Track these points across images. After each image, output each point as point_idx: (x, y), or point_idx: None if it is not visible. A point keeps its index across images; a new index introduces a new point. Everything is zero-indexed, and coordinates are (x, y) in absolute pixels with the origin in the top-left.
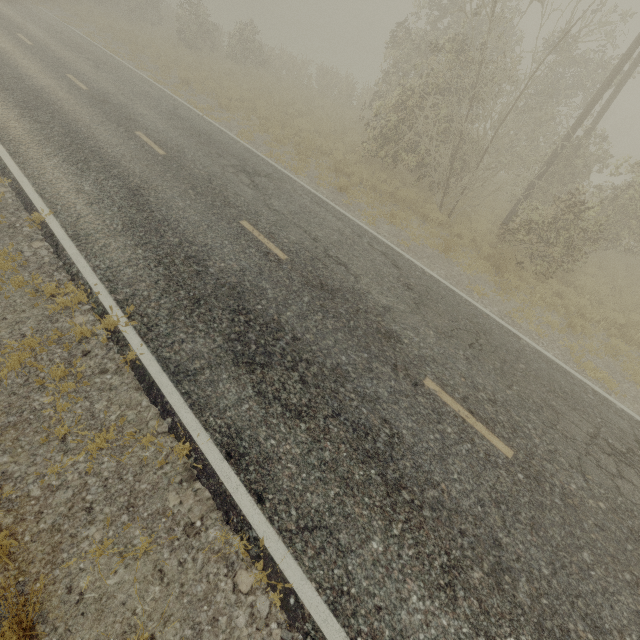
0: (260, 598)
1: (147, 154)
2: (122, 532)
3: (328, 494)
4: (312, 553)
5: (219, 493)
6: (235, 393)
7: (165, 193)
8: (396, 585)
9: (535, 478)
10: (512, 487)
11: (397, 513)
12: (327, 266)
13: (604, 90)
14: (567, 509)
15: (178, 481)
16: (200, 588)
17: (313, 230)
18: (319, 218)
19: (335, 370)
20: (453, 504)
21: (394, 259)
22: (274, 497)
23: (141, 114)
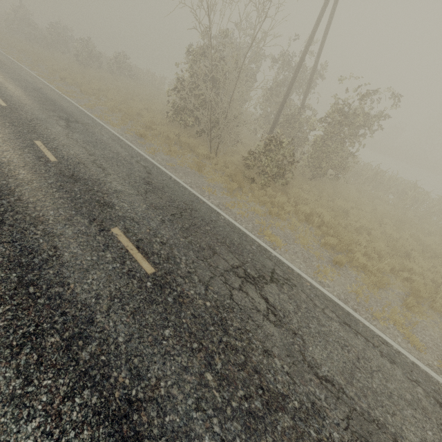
0: None
1: None
2: None
3: None
4: None
5: None
6: None
7: None
8: None
9: (161, 286)
10: (135, 289)
11: (13, 300)
12: (87, 167)
13: (294, 78)
14: (174, 304)
15: None
16: None
17: (94, 150)
18: (106, 146)
19: (37, 218)
20: (71, 296)
21: (151, 169)
22: None
23: (7, 87)
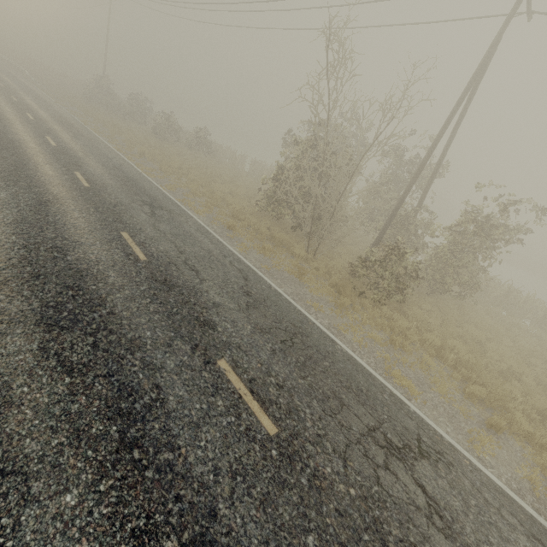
0: None
1: (73, 184)
2: None
3: (50, 442)
4: None
5: None
6: (18, 345)
7: (68, 207)
8: (66, 543)
9: (289, 456)
10: (260, 461)
11: (115, 469)
12: (180, 270)
13: (415, 178)
14: (311, 490)
15: None
16: None
17: (184, 246)
18: (196, 240)
19: (133, 341)
20: (184, 469)
21: (247, 274)
22: None
23: (88, 164)
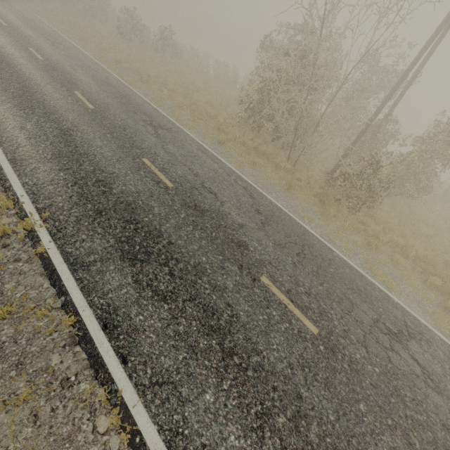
0: (113, 437)
1: (80, 107)
2: (9, 384)
3: (178, 358)
4: (159, 402)
5: (93, 355)
6: (118, 280)
7: (89, 135)
8: (220, 427)
9: (332, 349)
10: (315, 355)
11: (228, 373)
12: (202, 193)
13: (395, 90)
14: (352, 372)
15: (62, 345)
16: (66, 429)
17: (195, 168)
18: (201, 160)
19: (196, 267)
20: (270, 367)
21: (251, 192)
22: (135, 359)
23: (81, 80)
